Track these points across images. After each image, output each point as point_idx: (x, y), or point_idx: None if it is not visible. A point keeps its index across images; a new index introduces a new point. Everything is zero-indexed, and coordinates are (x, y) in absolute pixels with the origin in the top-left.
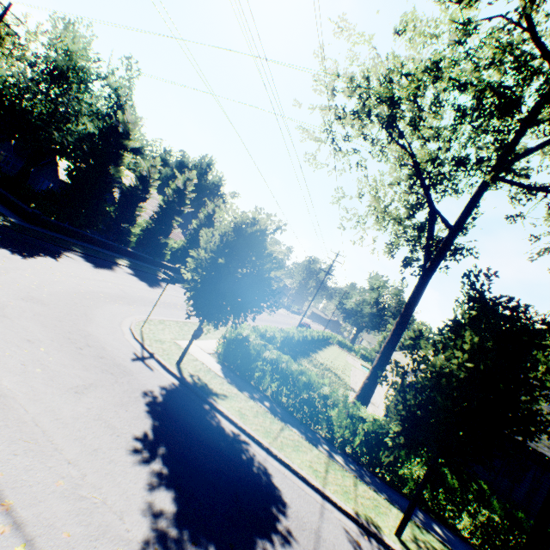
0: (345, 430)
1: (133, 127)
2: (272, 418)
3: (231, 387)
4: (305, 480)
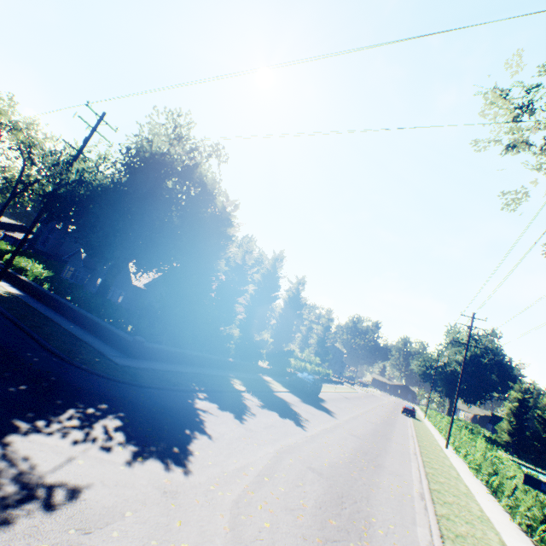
0: None
1: (231, 212)
2: None
3: None
4: None
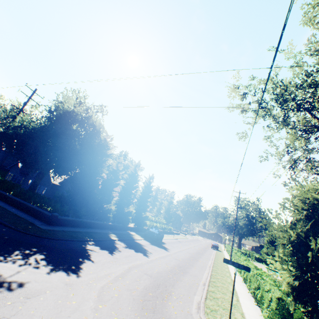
0: None
1: (109, 141)
2: None
3: None
4: None
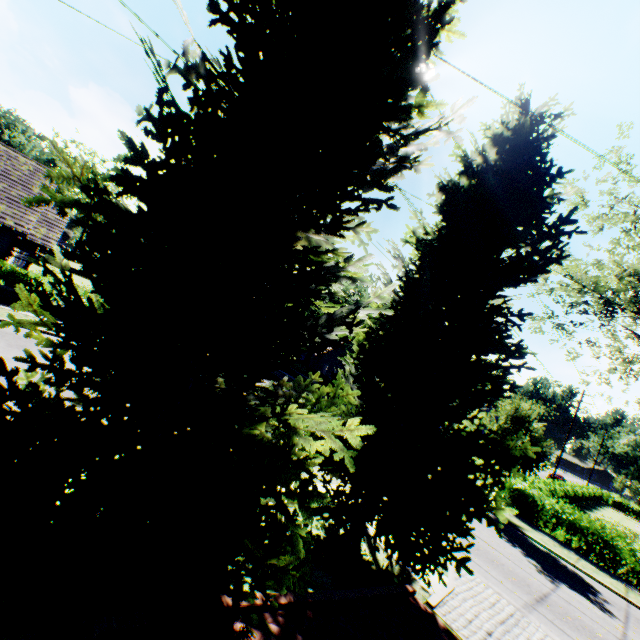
0: (638, 570)
1: None
2: (566, 550)
3: (525, 524)
4: (609, 588)
